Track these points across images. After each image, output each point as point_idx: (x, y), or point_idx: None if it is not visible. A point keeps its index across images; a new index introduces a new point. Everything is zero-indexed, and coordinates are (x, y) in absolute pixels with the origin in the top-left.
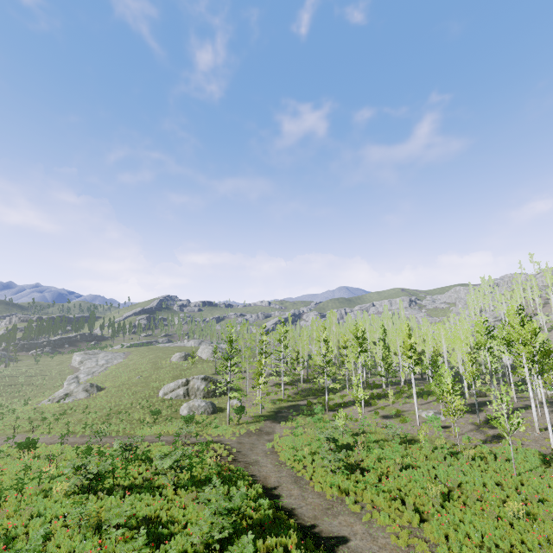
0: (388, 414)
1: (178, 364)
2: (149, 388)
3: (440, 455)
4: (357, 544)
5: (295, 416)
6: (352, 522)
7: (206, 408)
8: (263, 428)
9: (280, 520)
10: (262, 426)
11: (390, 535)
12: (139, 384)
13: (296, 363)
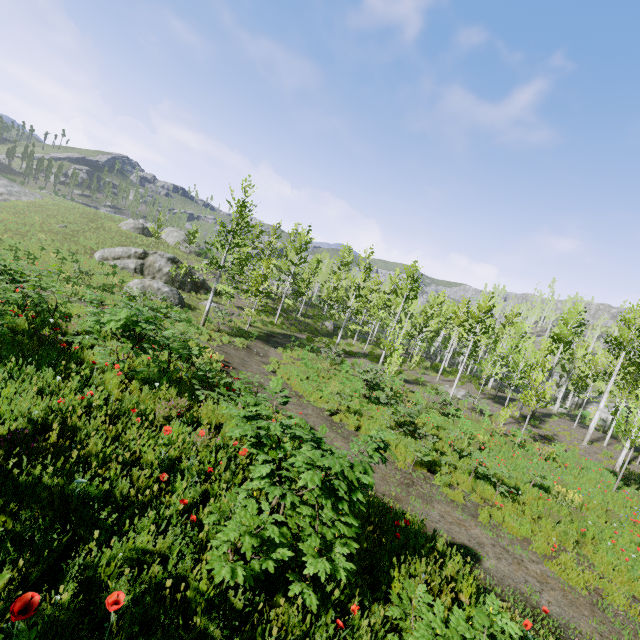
0: (408, 379)
1: (130, 234)
2: (77, 243)
3: (508, 443)
4: (498, 568)
5: (293, 346)
6: (460, 518)
7: (169, 296)
8: (253, 346)
9: (380, 505)
10: (250, 344)
11: (540, 558)
12: (61, 233)
13: (305, 288)
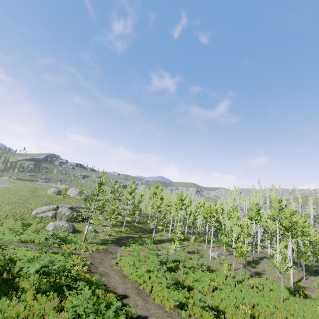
0: (190, 251)
1: (51, 196)
2: (24, 207)
3: (232, 282)
4: None
5: (131, 243)
6: None
7: (67, 228)
8: (109, 248)
9: None
10: (108, 247)
11: None
12: (17, 203)
13: (136, 210)
